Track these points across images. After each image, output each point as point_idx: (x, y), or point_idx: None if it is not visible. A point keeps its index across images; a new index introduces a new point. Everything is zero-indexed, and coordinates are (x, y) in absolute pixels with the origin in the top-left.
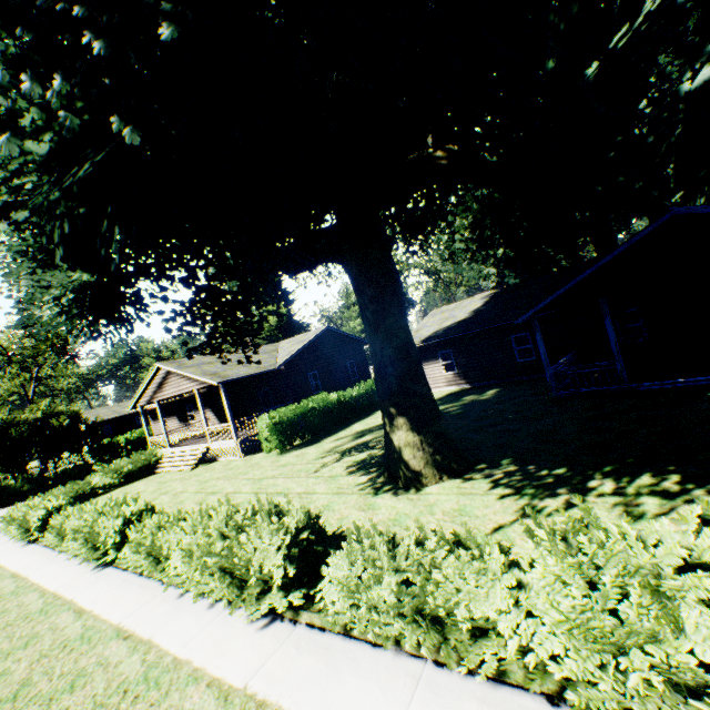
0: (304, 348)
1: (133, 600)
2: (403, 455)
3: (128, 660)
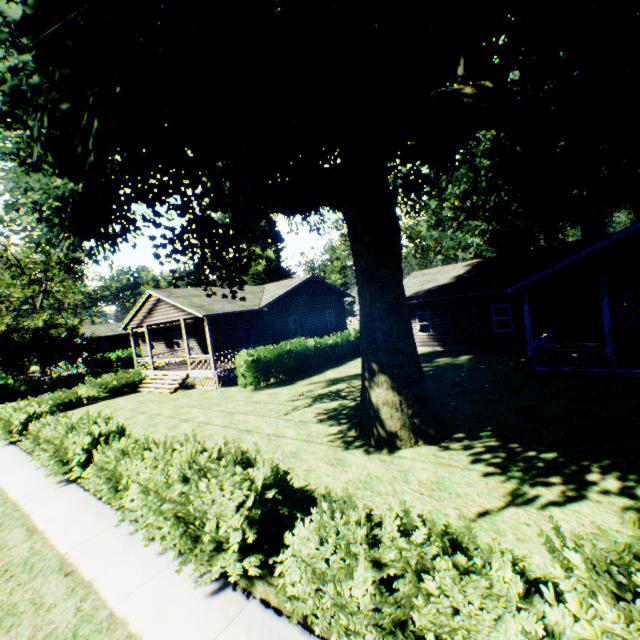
0: (288, 293)
1: (86, 528)
2: (379, 413)
3: (62, 605)
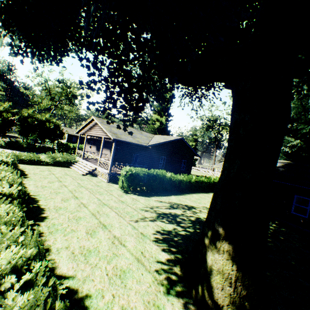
0: (165, 143)
1: None
2: (211, 278)
3: None
